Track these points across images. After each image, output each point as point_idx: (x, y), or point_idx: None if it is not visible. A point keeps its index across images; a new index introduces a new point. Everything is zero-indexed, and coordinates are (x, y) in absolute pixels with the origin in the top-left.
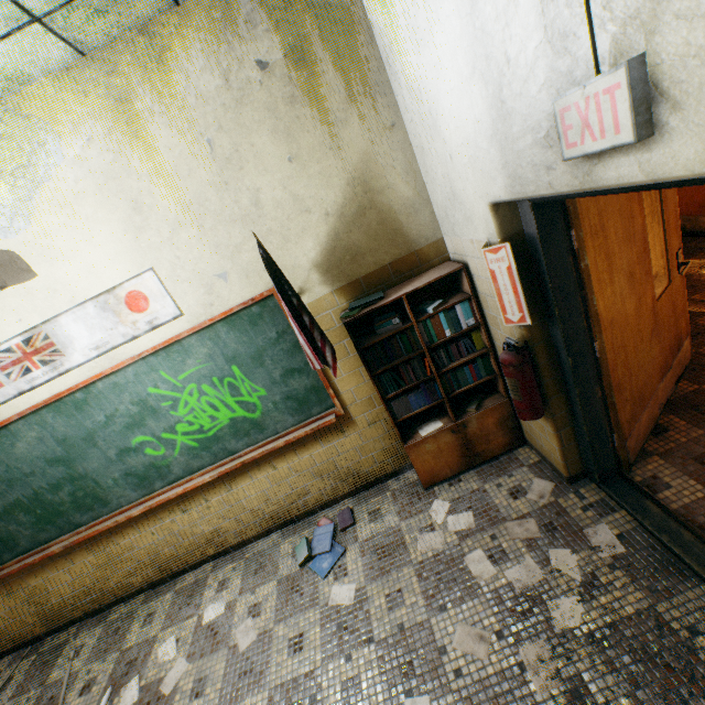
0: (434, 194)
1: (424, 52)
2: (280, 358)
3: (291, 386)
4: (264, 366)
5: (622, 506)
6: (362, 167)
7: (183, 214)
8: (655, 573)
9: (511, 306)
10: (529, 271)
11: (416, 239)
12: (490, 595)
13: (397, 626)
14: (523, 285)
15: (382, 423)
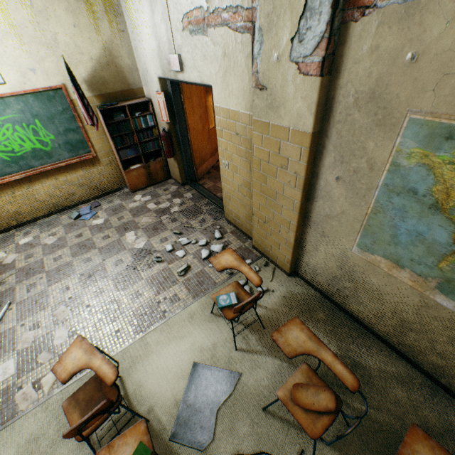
0: (140, 67)
1: (138, 15)
2: (64, 122)
3: (69, 137)
4: (55, 124)
5: (195, 188)
6: (110, 44)
7: (11, 29)
8: (198, 199)
9: (164, 115)
10: (170, 105)
11: (132, 84)
12: (154, 211)
13: (122, 223)
14: (168, 109)
15: (114, 165)
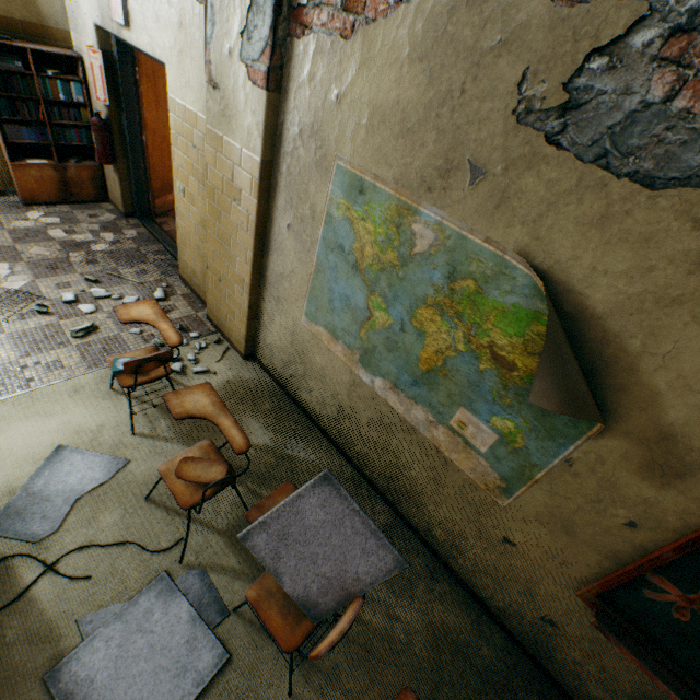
0: None
1: None
2: None
3: None
4: None
5: (146, 225)
6: None
7: None
8: (146, 242)
9: (101, 91)
10: (114, 77)
11: (49, 18)
12: (61, 242)
13: None
14: (110, 84)
15: None
